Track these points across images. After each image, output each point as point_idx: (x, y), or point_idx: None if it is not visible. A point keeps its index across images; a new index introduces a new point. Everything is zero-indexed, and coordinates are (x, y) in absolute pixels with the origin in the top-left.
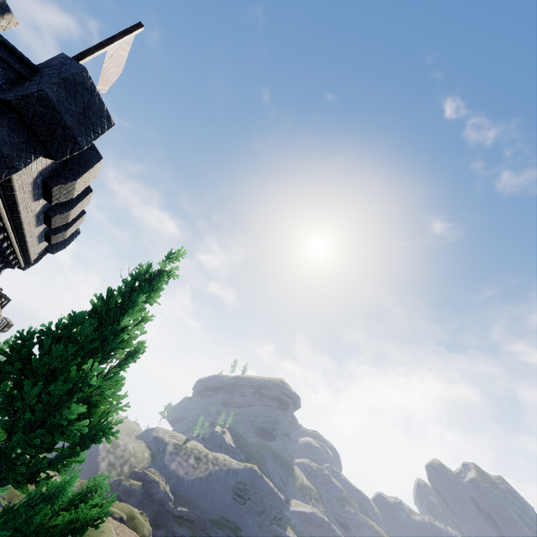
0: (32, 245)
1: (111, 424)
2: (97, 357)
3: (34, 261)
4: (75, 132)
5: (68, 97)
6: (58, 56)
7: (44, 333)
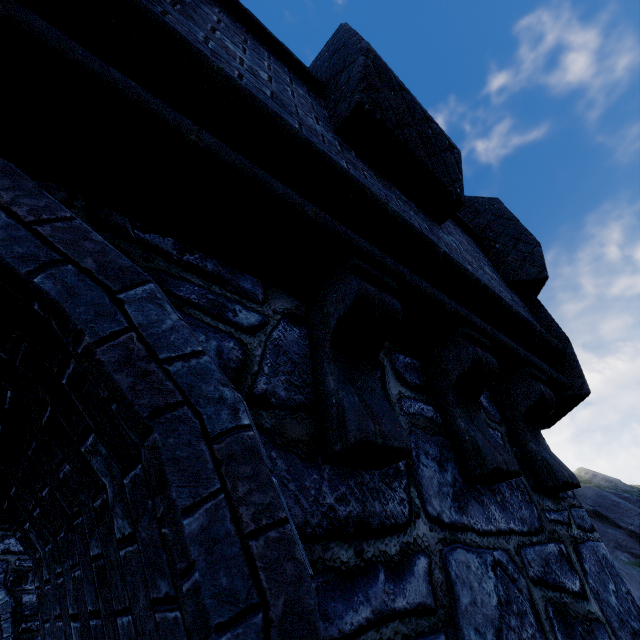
0: None
1: None
2: None
3: None
4: None
5: None
6: None
7: None
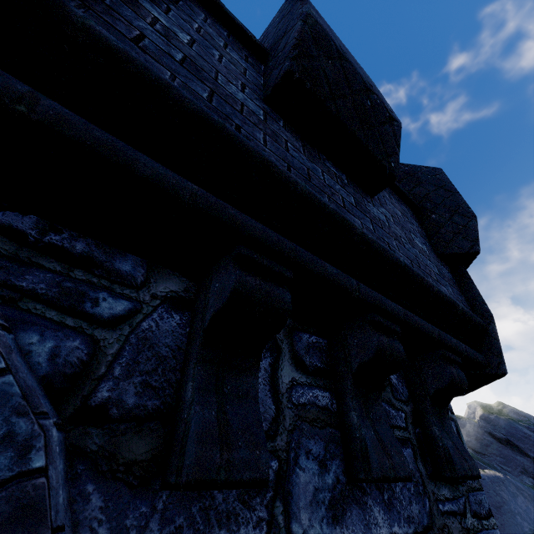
0: None
1: None
2: None
3: None
4: None
5: None
6: None
7: None
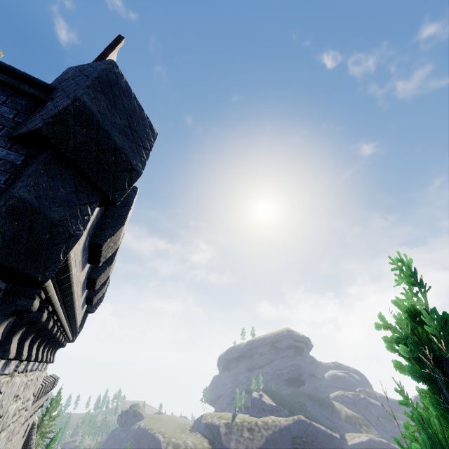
0: (78, 316)
1: None
2: None
3: (79, 328)
4: (127, 154)
5: (108, 105)
6: (66, 71)
7: None
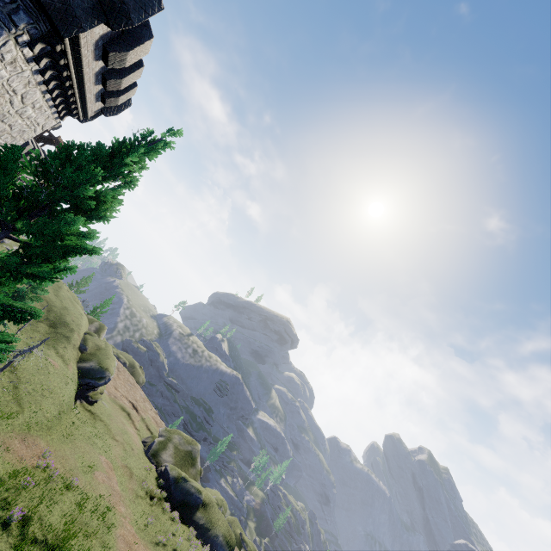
0: (90, 101)
1: (108, 217)
2: (108, 175)
3: (91, 118)
4: (130, 8)
5: None
6: None
7: (81, 147)
